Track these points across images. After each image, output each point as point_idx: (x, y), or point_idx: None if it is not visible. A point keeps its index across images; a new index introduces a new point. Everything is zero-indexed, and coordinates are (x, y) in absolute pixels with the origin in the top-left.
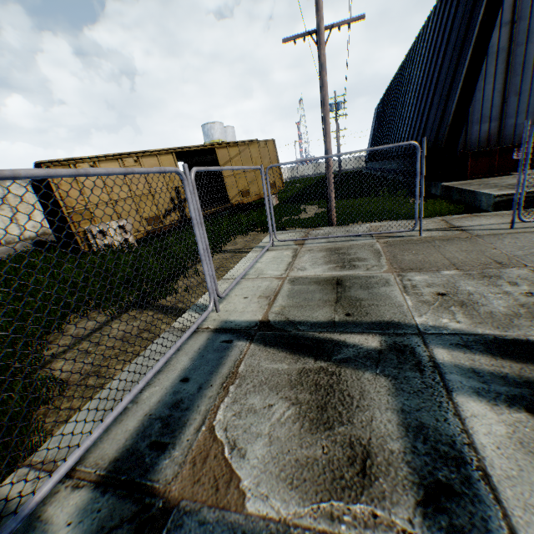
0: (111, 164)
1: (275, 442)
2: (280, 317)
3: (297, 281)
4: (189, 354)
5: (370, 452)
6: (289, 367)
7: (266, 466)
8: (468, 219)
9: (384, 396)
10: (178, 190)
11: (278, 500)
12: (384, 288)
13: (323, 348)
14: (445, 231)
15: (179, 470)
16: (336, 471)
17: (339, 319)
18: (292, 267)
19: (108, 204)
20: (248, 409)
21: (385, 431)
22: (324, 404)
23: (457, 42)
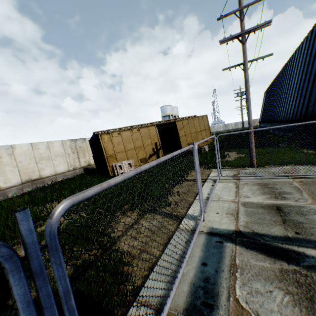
0: (126, 132)
1: None
2: (247, 229)
3: (247, 205)
4: (199, 247)
5: None
6: (270, 265)
7: None
8: None
9: None
10: (156, 144)
11: None
12: (315, 216)
13: (289, 255)
14: None
15: None
16: None
17: (291, 236)
18: (239, 195)
19: (123, 152)
20: (255, 290)
21: None
22: (310, 296)
23: None
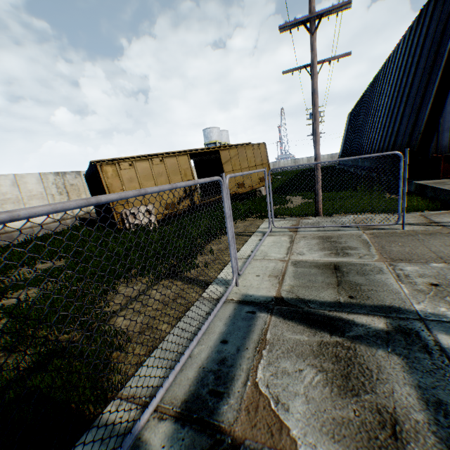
0: (143, 163)
1: (312, 401)
2: (291, 295)
3: (299, 264)
4: (222, 320)
5: (396, 419)
6: (309, 339)
7: (309, 420)
8: (446, 216)
9: (399, 372)
10: None
11: (325, 449)
12: (378, 275)
13: (335, 325)
14: (425, 226)
15: (238, 415)
16: (370, 432)
17: (343, 301)
18: (291, 251)
19: None
20: (282, 371)
21: (406, 403)
22: (347, 373)
23: (426, 65)
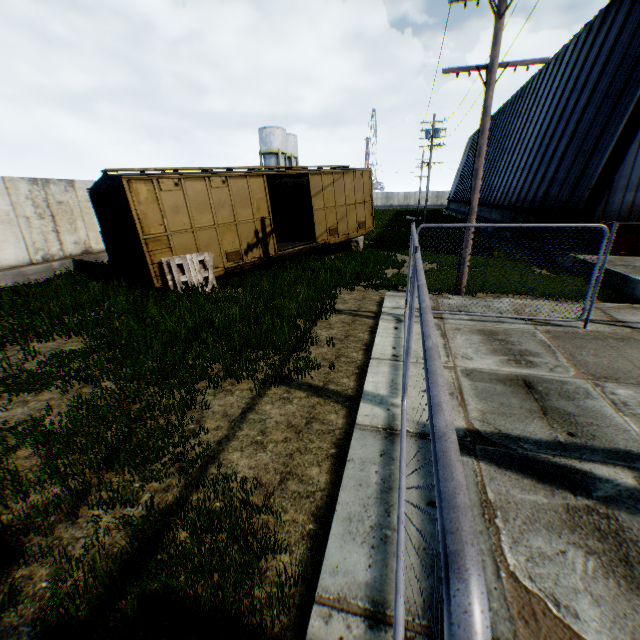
0: (196, 183)
1: (601, 601)
2: (489, 427)
3: (473, 375)
4: (411, 466)
5: None
6: (548, 501)
7: (612, 632)
8: (628, 312)
9: None
10: (263, 221)
11: None
12: (589, 401)
13: (571, 479)
14: (610, 326)
15: (514, 626)
16: None
17: (563, 440)
18: (452, 352)
19: (188, 232)
20: (538, 553)
21: None
22: (624, 556)
23: (610, 90)
